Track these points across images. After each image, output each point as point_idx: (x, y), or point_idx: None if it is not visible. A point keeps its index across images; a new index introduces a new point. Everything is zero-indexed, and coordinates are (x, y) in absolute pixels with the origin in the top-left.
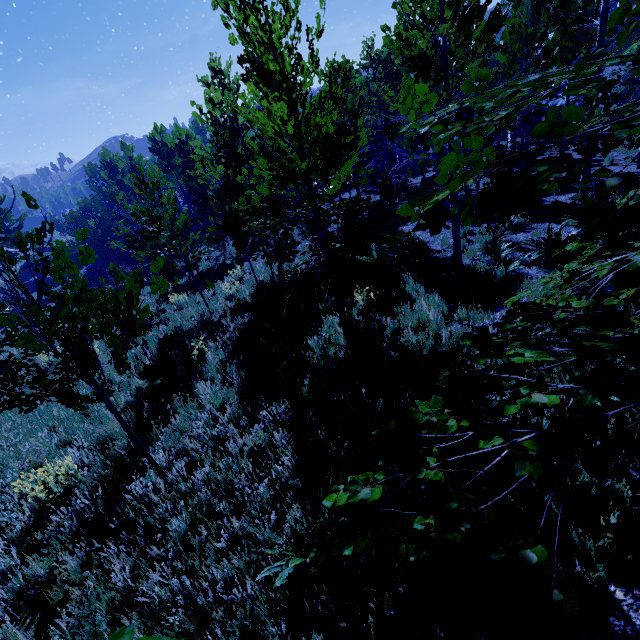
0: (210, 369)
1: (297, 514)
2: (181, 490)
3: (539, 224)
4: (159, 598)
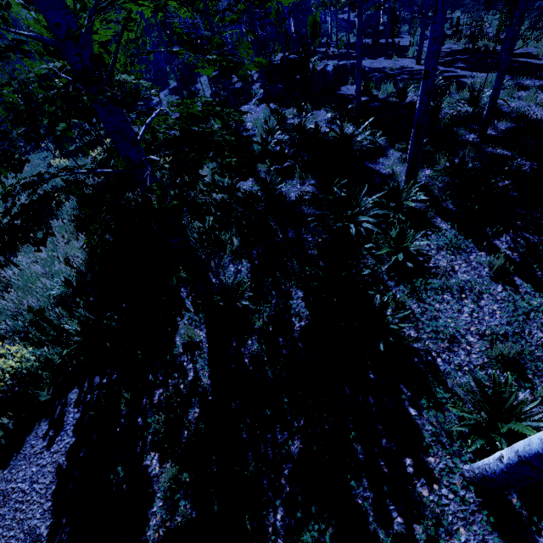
0: (63, 213)
1: (75, 275)
2: (27, 273)
3: (318, 111)
4: (4, 308)
